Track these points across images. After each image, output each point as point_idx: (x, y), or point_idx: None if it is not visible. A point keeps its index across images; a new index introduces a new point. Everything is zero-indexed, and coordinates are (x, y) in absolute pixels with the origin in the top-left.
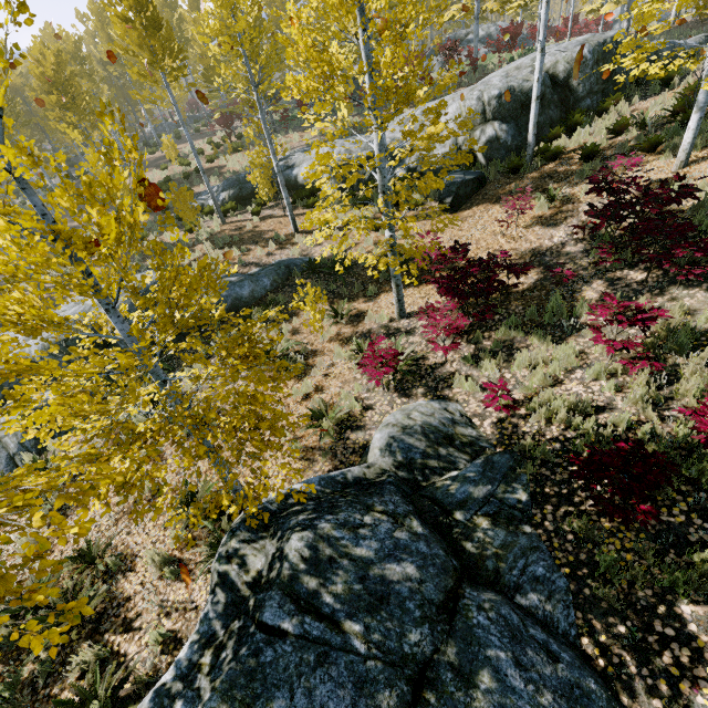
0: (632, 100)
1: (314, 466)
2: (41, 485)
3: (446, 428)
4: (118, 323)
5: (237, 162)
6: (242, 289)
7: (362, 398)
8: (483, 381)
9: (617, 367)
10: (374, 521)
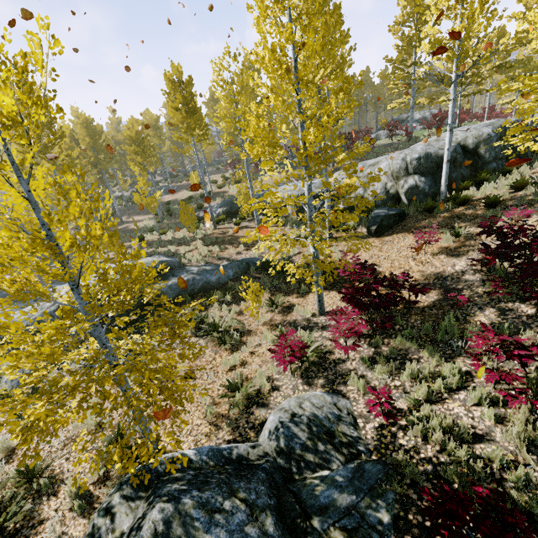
0: (533, 165)
1: (219, 433)
2: None
3: (330, 423)
4: (79, 299)
5: (235, 189)
6: (212, 276)
7: (273, 378)
8: (375, 383)
9: (499, 397)
10: (232, 508)
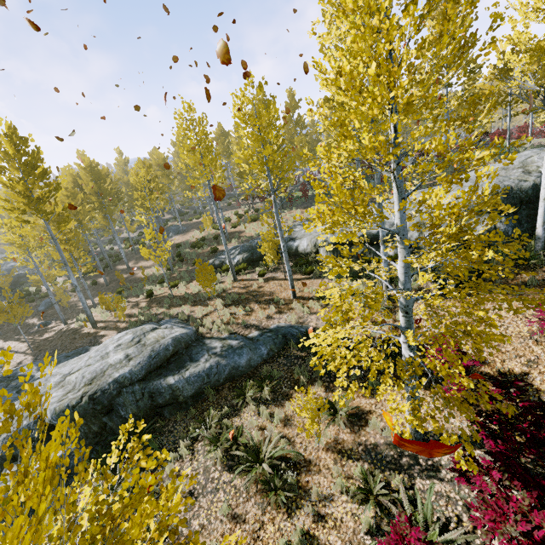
0: None
1: None
2: None
3: None
4: None
5: (252, 229)
6: (241, 357)
7: None
8: None
9: None
10: None
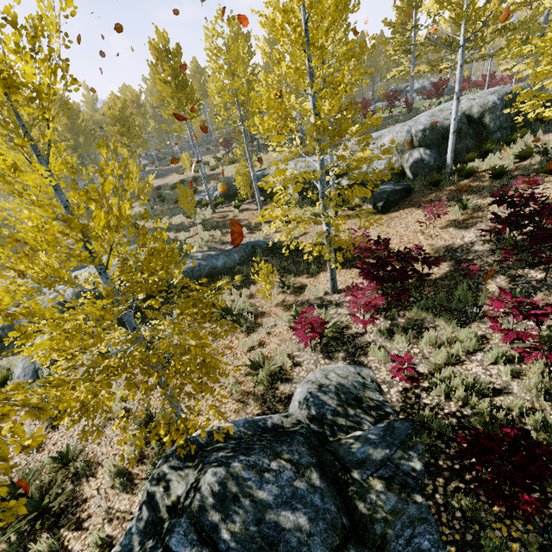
0: (537, 133)
1: (247, 408)
2: (21, 400)
3: (356, 391)
4: (107, 283)
5: (230, 170)
6: (218, 261)
7: (293, 355)
8: (395, 352)
9: (514, 354)
10: (279, 468)
